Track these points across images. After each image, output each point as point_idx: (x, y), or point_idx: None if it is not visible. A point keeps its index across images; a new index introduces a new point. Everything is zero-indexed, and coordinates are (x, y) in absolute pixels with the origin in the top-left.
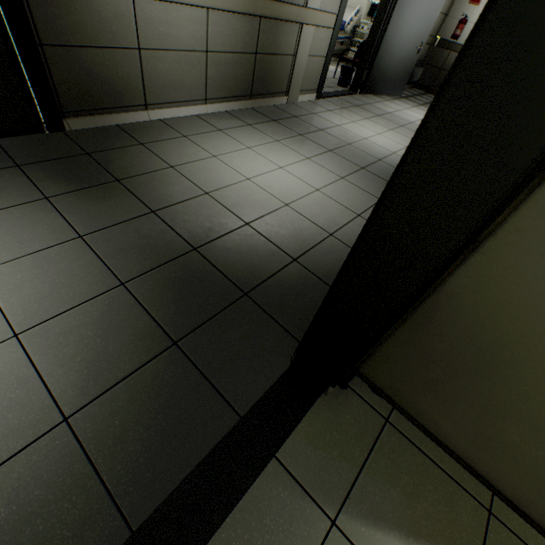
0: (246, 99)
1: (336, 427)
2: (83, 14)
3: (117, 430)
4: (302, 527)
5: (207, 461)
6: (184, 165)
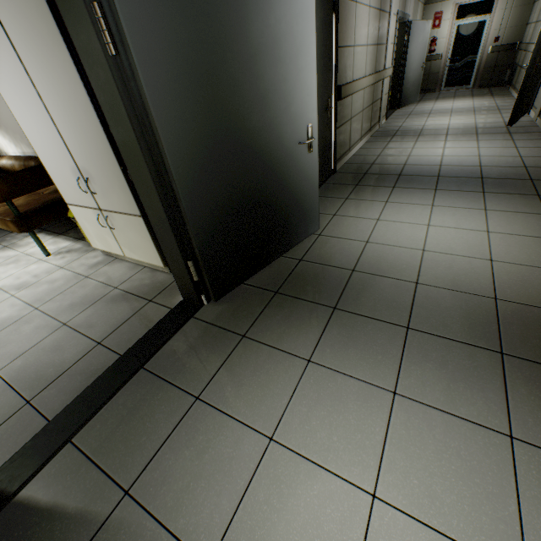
0: (369, 132)
1: None
2: (343, 109)
3: None
4: None
5: None
6: (407, 162)
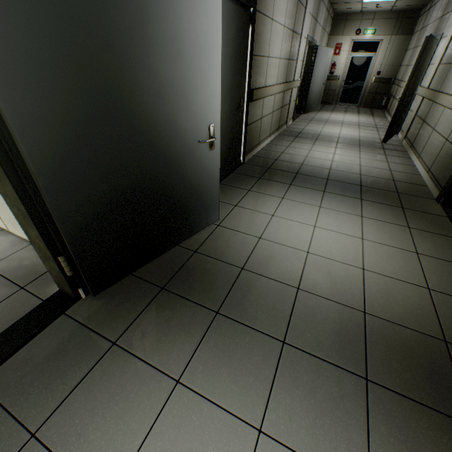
0: (277, 130)
1: None
2: (255, 109)
3: (423, 226)
4: None
5: None
6: (304, 162)
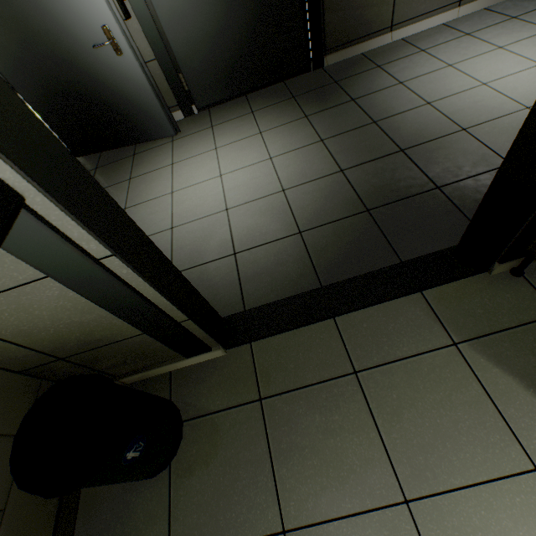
0: None
1: (490, 297)
2: None
3: (323, 245)
4: (426, 334)
5: (370, 274)
6: (413, 80)
